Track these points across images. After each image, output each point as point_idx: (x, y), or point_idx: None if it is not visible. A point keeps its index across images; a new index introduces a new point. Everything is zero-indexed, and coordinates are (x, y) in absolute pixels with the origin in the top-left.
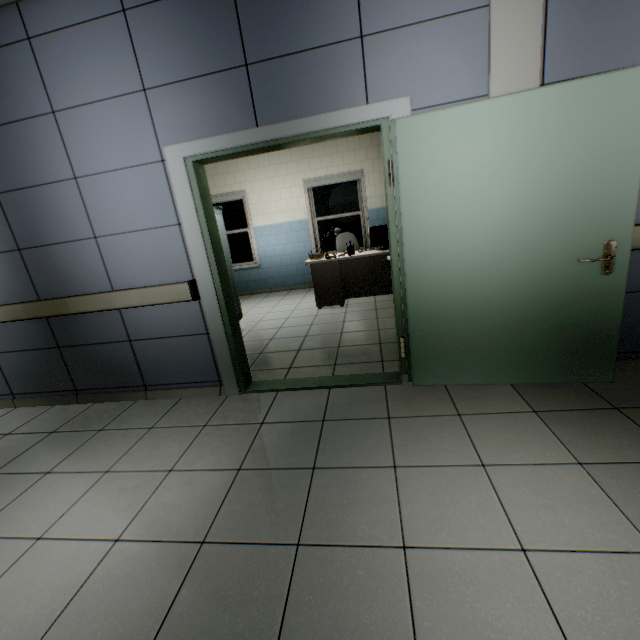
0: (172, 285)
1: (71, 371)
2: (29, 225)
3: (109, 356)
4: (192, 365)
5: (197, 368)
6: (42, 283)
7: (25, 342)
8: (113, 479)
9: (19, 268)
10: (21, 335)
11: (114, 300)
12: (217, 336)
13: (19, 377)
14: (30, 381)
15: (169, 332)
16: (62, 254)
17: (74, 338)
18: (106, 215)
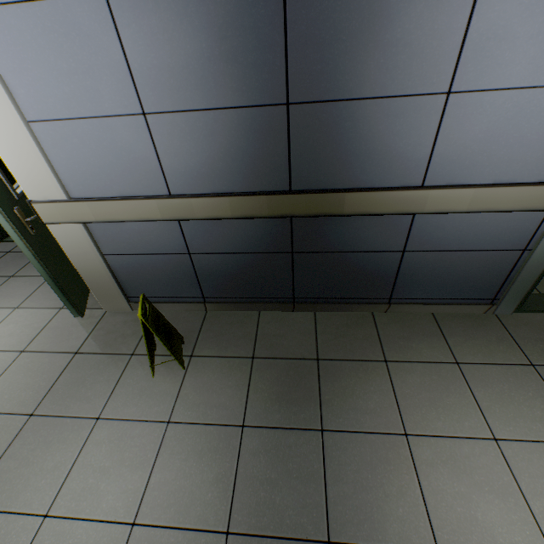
0: (538, 186)
1: (296, 279)
2: (326, 55)
3: (360, 266)
4: (470, 282)
5: (474, 285)
6: (305, 165)
7: (242, 243)
8: (523, 454)
9: (273, 137)
10: (239, 235)
11: (425, 201)
12: (540, 255)
13: (218, 281)
14: (232, 286)
15: (468, 245)
16: (365, 119)
17: (320, 243)
18: (499, 47)
